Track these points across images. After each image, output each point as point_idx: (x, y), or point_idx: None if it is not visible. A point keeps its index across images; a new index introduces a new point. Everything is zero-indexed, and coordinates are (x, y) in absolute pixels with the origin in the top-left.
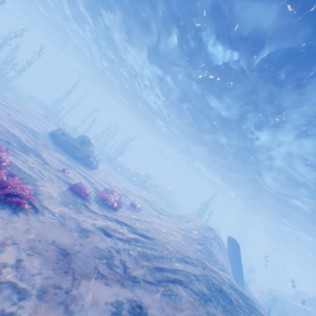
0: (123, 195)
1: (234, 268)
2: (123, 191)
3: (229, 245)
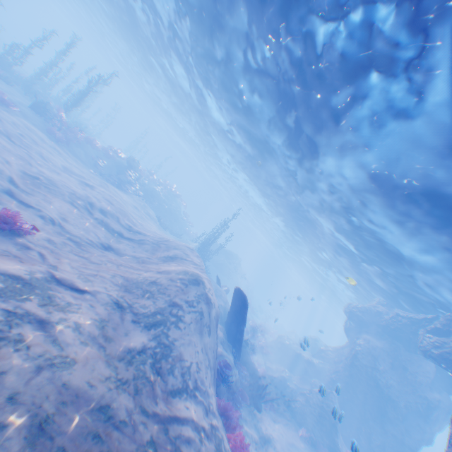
0: (1, 191)
1: (234, 329)
2: (15, 182)
3: (234, 298)
